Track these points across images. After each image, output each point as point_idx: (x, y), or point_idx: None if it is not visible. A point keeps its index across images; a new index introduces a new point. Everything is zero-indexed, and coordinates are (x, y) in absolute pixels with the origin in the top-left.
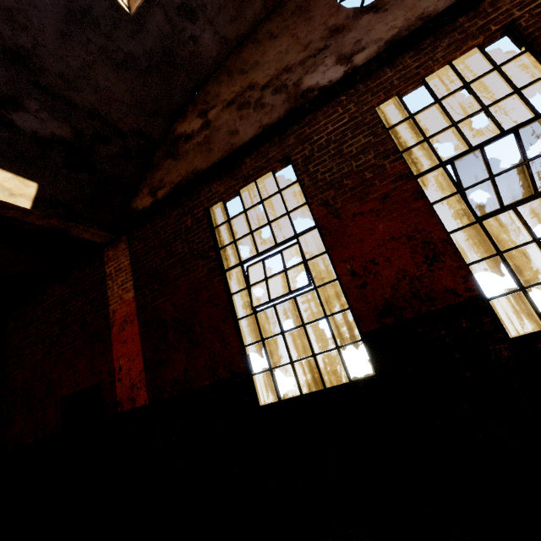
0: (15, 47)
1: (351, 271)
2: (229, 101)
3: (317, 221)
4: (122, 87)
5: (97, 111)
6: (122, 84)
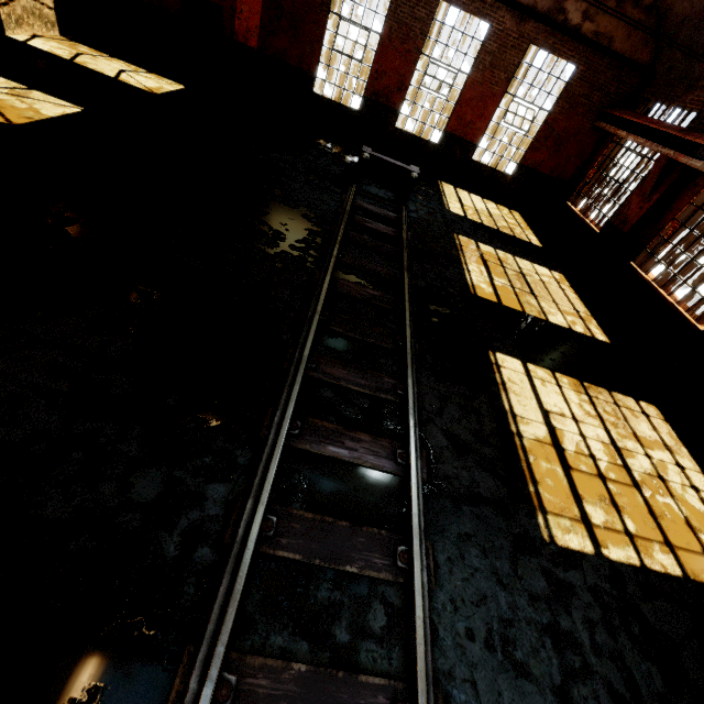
0: None
1: (377, 70)
2: None
3: (382, 34)
4: None
5: None
6: None
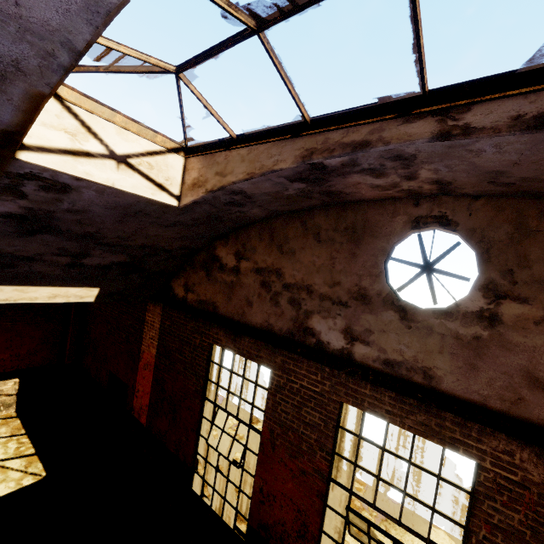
0: (84, 233)
1: (261, 487)
2: (259, 268)
3: (262, 436)
4: (170, 232)
5: (148, 245)
6: (170, 231)
